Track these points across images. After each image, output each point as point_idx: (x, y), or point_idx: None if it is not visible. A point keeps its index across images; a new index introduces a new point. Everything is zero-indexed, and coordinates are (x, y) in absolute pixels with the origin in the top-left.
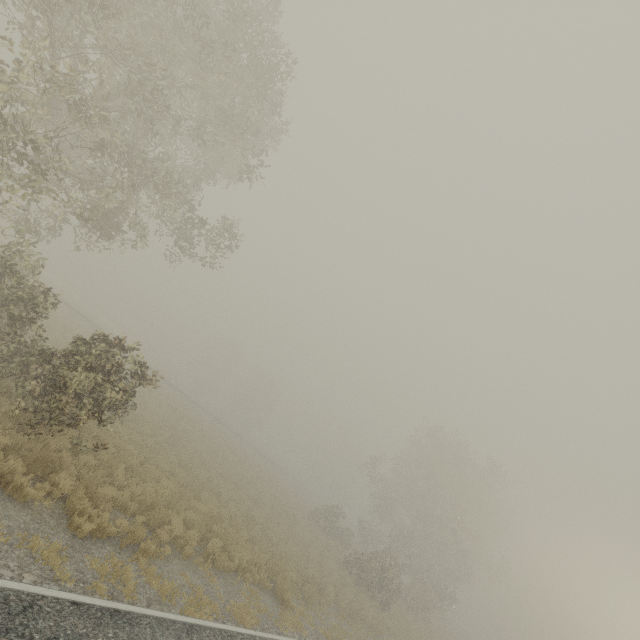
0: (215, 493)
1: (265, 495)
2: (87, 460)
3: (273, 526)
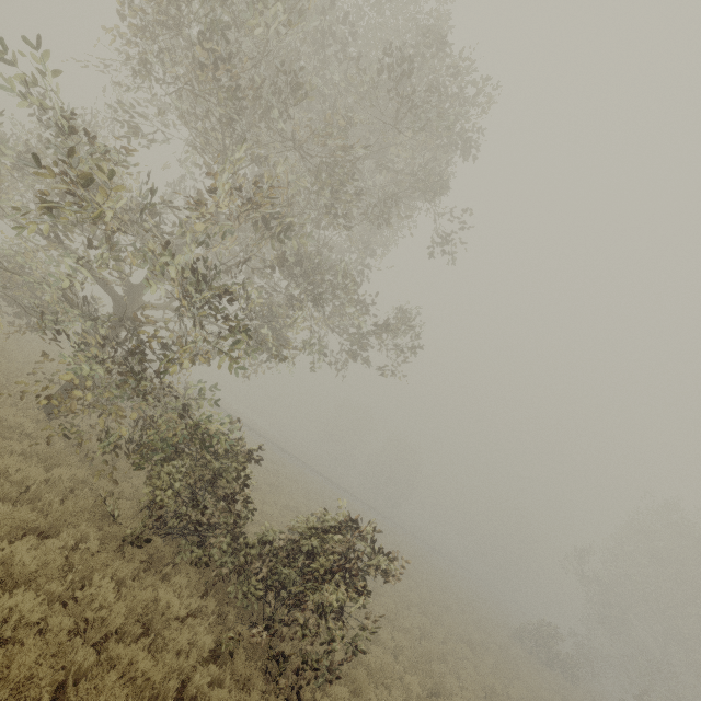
0: (440, 658)
1: (465, 621)
2: (343, 700)
3: (512, 692)
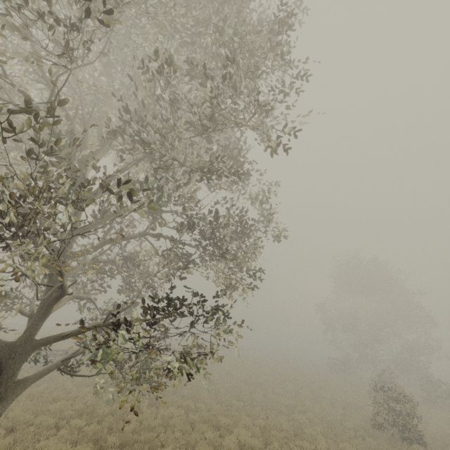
0: None
1: None
2: None
3: None
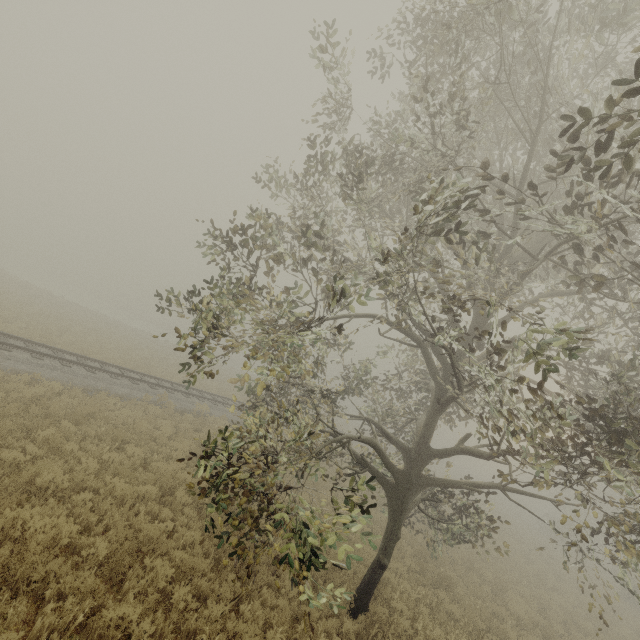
0: None
1: None
2: None
3: None
